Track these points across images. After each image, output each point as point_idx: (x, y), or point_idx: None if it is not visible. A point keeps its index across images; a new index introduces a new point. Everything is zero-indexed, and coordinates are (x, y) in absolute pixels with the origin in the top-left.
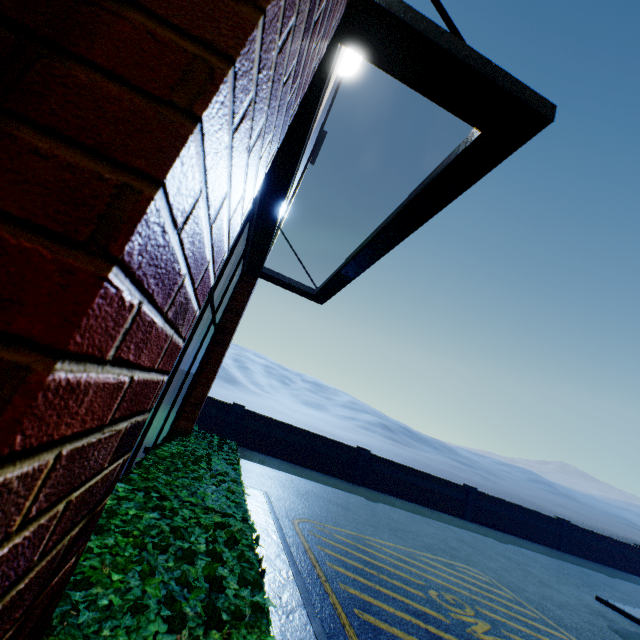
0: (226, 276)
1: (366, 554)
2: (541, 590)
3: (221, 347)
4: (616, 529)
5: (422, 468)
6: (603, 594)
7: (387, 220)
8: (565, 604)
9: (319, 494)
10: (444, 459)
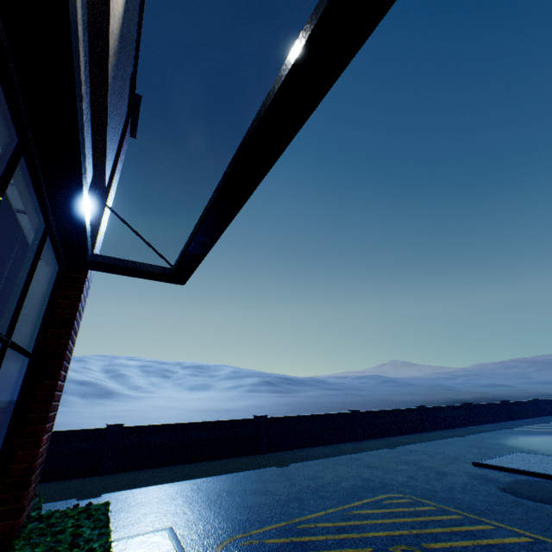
0: (35, 278)
1: (306, 548)
2: (443, 482)
3: (48, 379)
4: (443, 396)
5: (309, 408)
6: (472, 456)
7: (250, 130)
8: (464, 486)
9: (232, 489)
10: (321, 392)
